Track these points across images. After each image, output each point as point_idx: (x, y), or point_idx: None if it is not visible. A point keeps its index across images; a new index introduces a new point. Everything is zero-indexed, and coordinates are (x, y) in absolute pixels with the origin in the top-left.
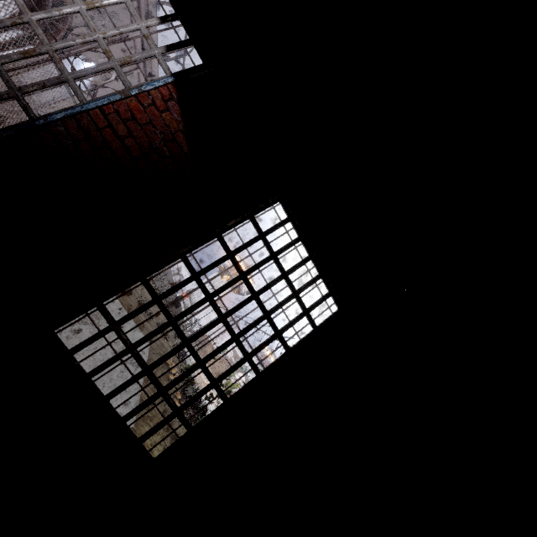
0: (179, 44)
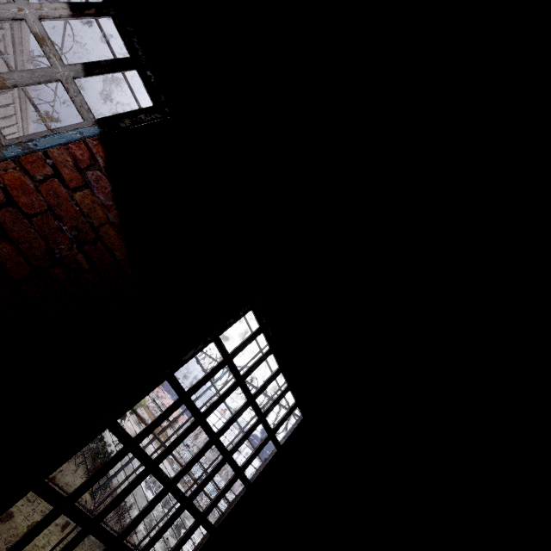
0: (111, 64)
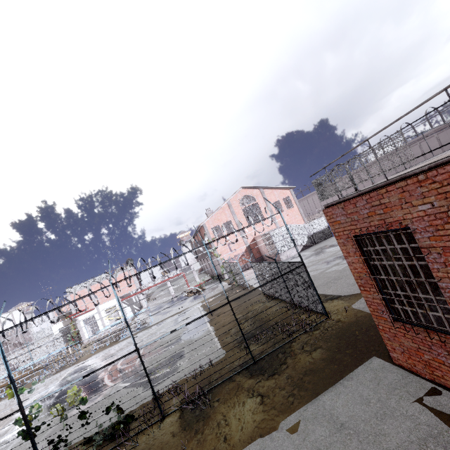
0: None
